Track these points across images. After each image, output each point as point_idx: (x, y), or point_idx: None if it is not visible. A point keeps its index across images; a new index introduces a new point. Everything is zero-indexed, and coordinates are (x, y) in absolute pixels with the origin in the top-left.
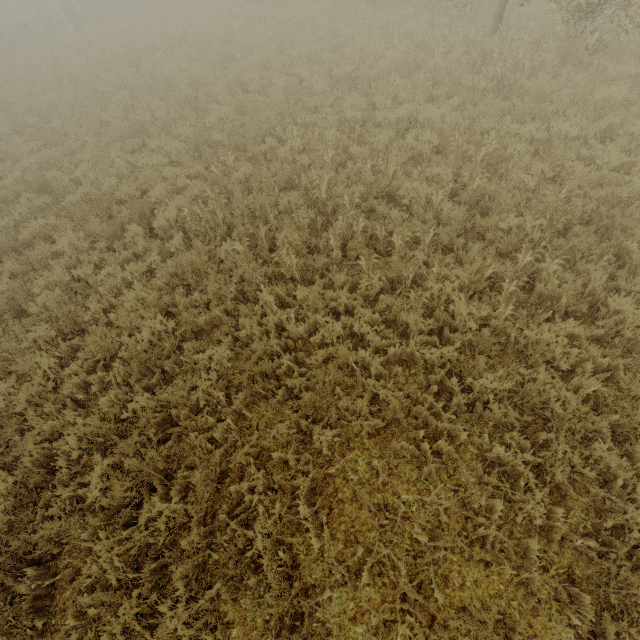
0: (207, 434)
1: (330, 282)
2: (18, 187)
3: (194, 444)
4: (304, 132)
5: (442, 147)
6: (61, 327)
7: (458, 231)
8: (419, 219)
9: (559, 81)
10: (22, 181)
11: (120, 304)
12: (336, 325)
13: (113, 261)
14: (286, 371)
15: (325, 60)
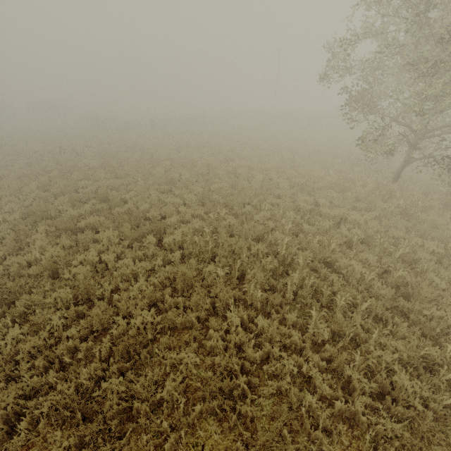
0: (157, 440)
1: (281, 317)
2: (91, 195)
3: (142, 447)
4: (271, 208)
5: (365, 240)
6: (77, 293)
7: (385, 305)
8: (354, 287)
9: (445, 219)
10: (94, 192)
11: (123, 288)
12: (290, 362)
13: (130, 255)
14: (239, 393)
15: (286, 172)
